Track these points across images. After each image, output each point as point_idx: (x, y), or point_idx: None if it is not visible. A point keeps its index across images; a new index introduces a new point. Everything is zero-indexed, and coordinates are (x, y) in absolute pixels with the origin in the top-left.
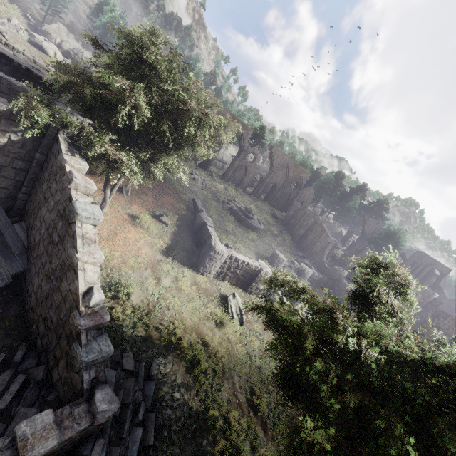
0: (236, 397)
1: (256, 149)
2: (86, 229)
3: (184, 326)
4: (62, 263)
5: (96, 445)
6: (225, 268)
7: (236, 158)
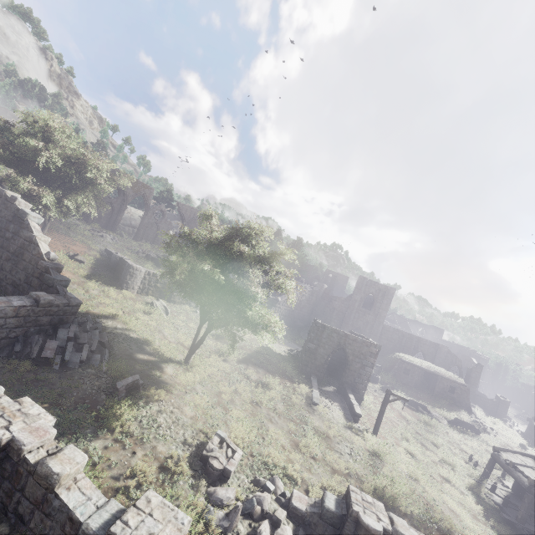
0: (167, 339)
1: (163, 206)
2: (34, 225)
3: (118, 312)
4: (21, 245)
5: (72, 326)
6: (146, 284)
7: (144, 216)
